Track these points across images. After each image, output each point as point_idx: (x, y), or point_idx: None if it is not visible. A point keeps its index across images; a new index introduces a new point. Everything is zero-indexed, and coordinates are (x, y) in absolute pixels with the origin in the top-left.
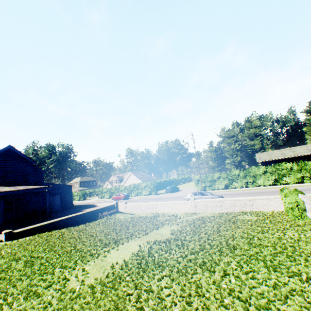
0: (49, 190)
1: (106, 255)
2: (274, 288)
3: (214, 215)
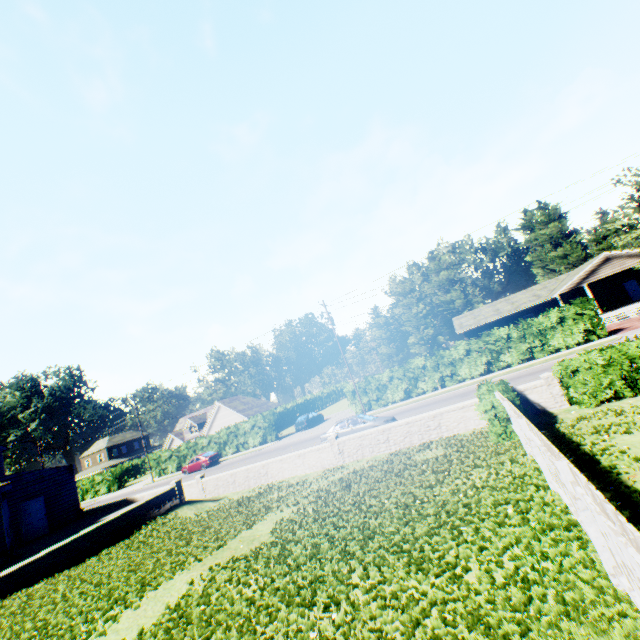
0: (14, 490)
1: (104, 630)
2: (404, 610)
3: (375, 462)
